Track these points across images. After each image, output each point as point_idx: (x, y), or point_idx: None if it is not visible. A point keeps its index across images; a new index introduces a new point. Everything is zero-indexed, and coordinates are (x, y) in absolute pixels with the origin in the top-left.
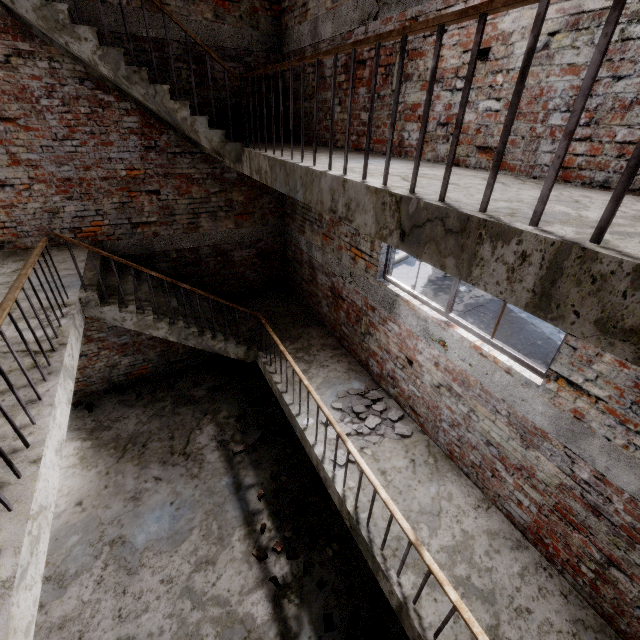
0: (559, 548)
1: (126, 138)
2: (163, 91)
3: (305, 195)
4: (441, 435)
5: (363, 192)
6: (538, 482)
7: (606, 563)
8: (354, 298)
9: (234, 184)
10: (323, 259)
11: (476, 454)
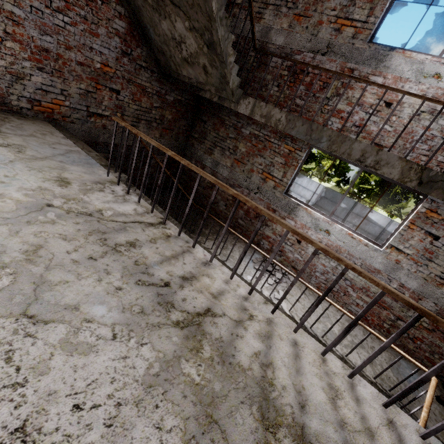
0: (374, 319)
1: (111, 37)
2: (230, 39)
3: (330, 146)
4: (313, 279)
5: (395, 159)
6: (370, 293)
7: (396, 319)
8: (257, 203)
9: (169, 105)
10: (230, 175)
11: (336, 286)
